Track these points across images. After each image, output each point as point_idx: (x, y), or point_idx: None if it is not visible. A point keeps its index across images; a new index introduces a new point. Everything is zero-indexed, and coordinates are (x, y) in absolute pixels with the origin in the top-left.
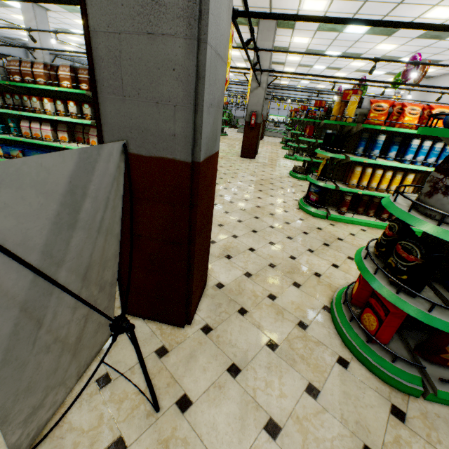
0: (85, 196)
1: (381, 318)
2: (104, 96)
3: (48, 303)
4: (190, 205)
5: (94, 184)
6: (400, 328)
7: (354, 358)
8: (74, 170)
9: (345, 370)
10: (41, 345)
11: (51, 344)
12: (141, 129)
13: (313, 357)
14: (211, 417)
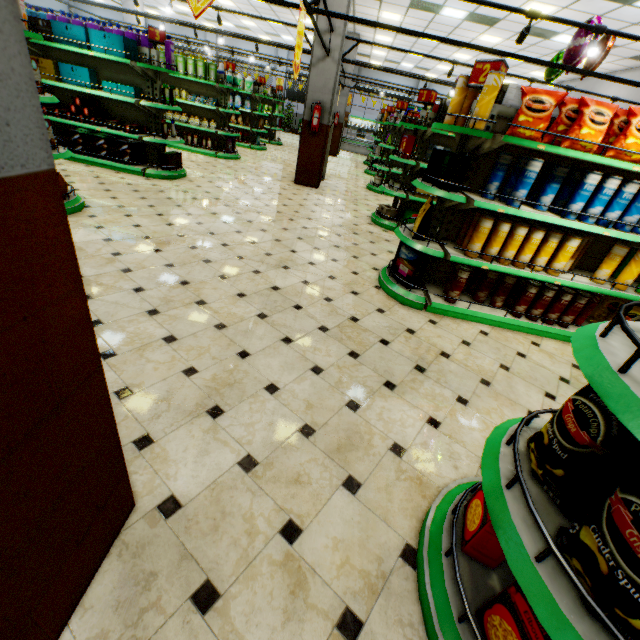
0: None
1: None
2: None
3: None
4: None
5: None
6: None
7: None
8: None
9: None
10: None
11: None
12: None
13: None
14: None
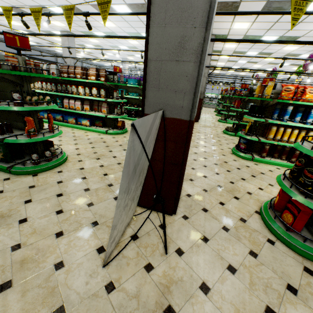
0: (150, 134)
1: (295, 215)
2: (149, 88)
3: (131, 183)
4: (185, 143)
5: (153, 129)
6: (307, 225)
7: (278, 240)
8: (151, 122)
9: (272, 246)
10: (125, 204)
11: (126, 205)
12: (165, 104)
13: (252, 237)
14: (196, 260)
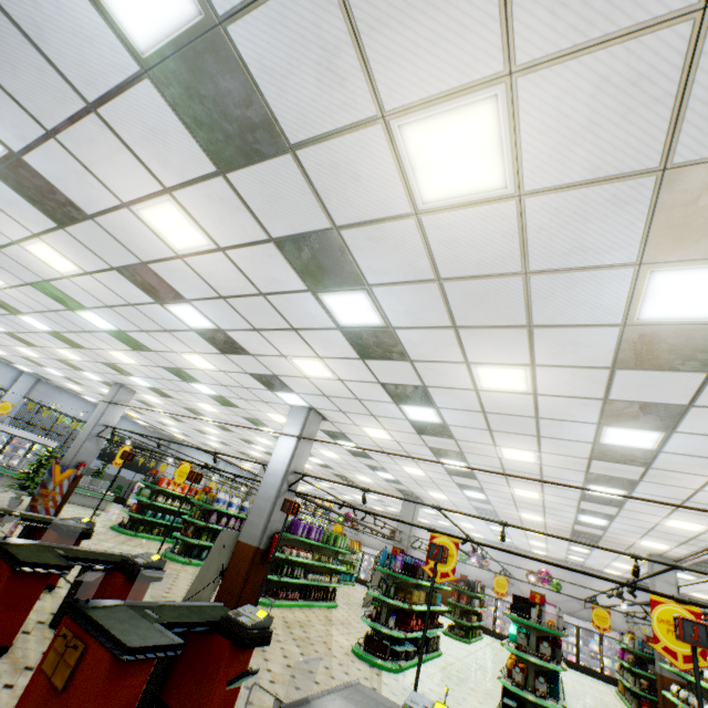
0: None
1: None
2: None
3: None
4: None
5: None
6: None
7: None
8: None
9: None
10: None
11: None
12: None
13: None
14: None
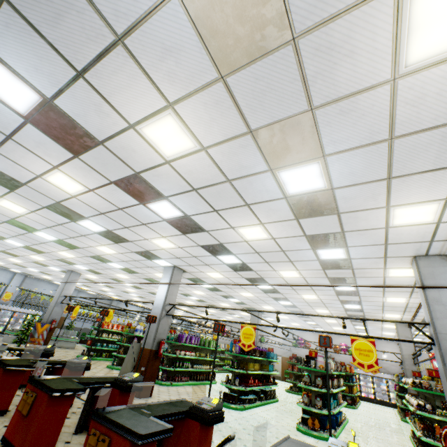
0: None
1: None
2: None
3: None
4: None
5: None
6: None
7: None
8: None
9: None
10: None
11: None
12: None
13: None
14: None
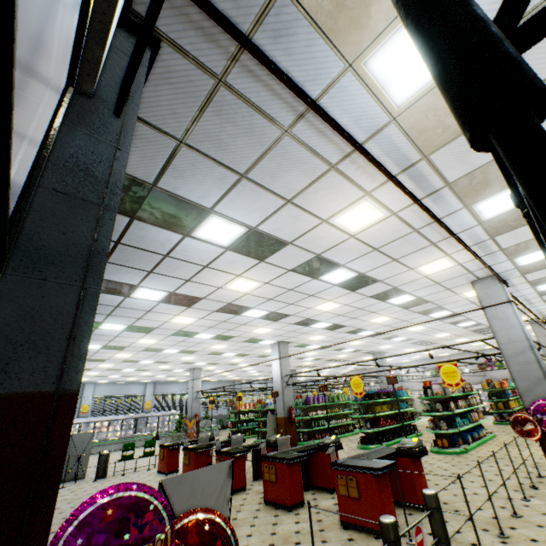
0: None
1: None
2: None
3: None
4: None
5: None
6: None
7: None
8: None
9: None
10: None
11: None
12: None
13: None
14: None
